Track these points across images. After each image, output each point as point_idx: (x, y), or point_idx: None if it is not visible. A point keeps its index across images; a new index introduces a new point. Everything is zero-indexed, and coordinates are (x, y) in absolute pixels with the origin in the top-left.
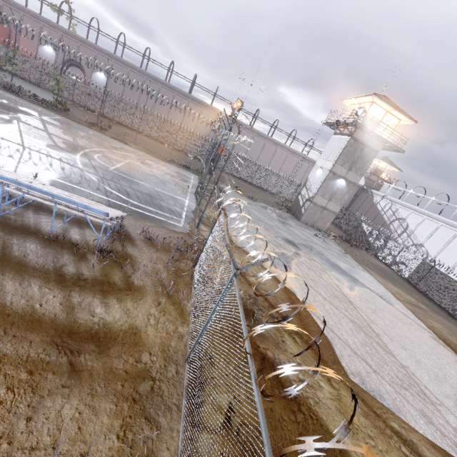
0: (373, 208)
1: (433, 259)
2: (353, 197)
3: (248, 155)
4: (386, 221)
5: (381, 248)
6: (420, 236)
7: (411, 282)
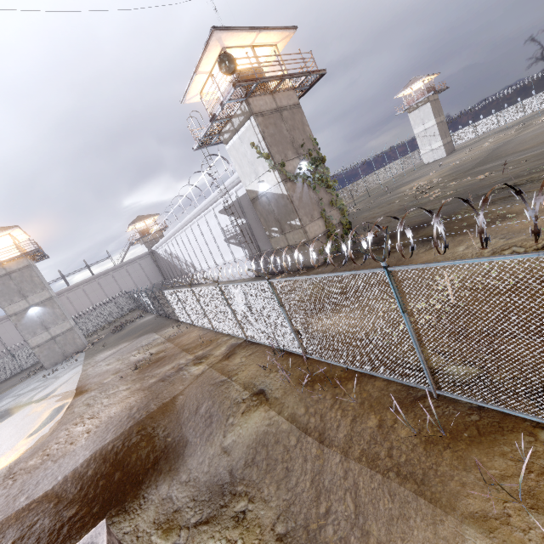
0: (164, 260)
1: (194, 264)
2: (155, 265)
3: (10, 345)
4: (171, 262)
5: (145, 303)
6: (181, 255)
7: (158, 313)
